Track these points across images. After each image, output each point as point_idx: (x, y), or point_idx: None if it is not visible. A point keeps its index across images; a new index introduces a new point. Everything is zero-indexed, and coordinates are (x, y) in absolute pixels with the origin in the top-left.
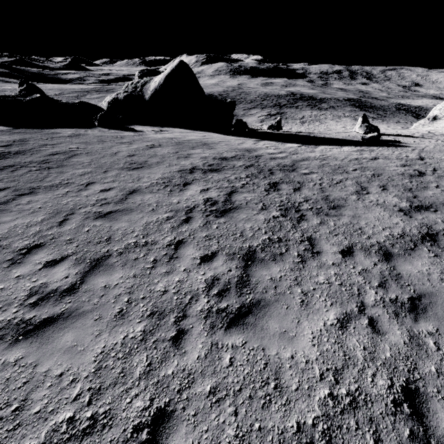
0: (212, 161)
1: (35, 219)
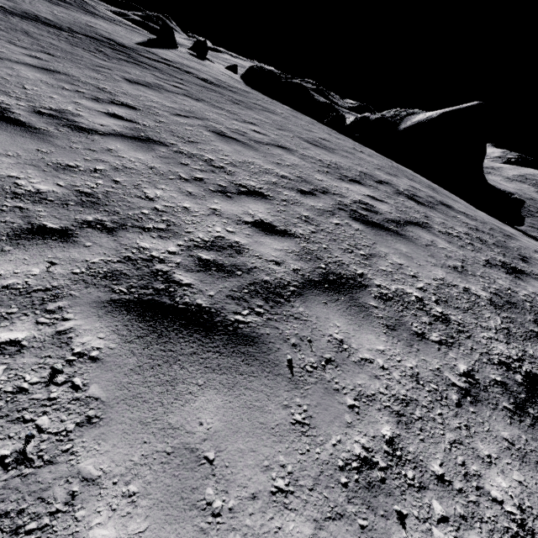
0: (423, 196)
1: (166, 103)
